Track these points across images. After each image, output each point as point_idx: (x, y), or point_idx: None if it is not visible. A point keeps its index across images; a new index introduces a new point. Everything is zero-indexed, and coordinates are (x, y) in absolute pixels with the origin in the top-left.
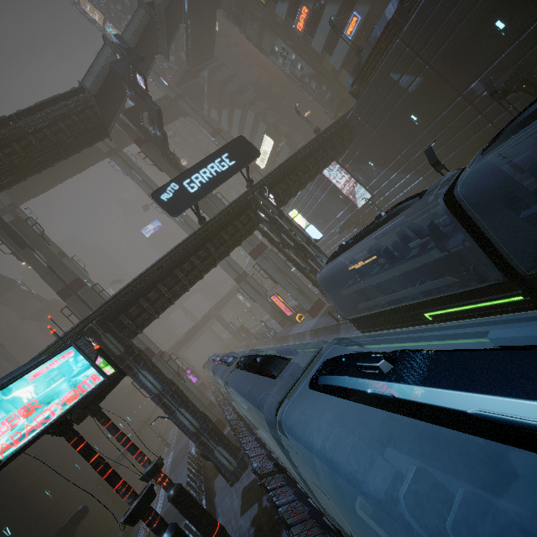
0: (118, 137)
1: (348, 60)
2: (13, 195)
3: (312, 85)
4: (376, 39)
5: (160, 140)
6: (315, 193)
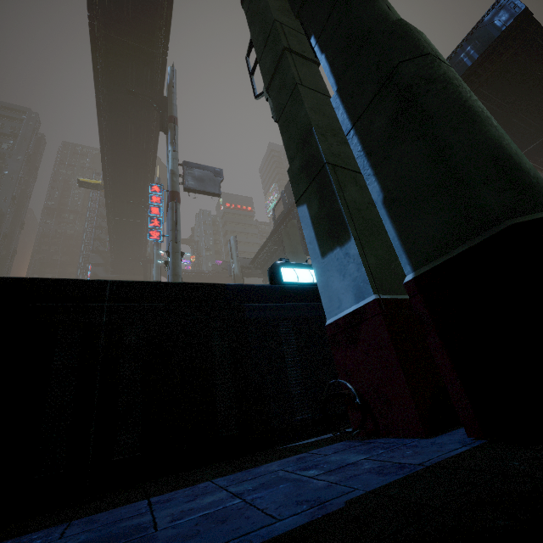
0: (134, 214)
1: None
2: (132, 101)
3: None
4: None
5: None
6: None
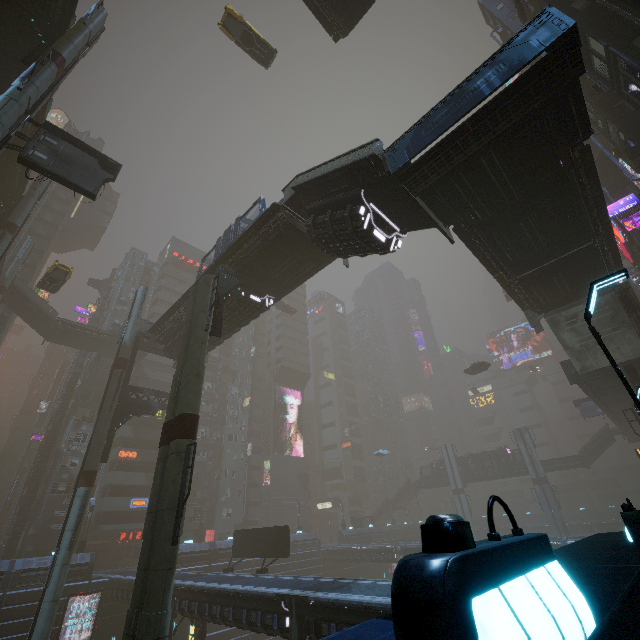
0: None
1: (112, 515)
2: (2, 11)
3: (62, 485)
4: (200, 549)
5: (147, 406)
6: (3, 620)
